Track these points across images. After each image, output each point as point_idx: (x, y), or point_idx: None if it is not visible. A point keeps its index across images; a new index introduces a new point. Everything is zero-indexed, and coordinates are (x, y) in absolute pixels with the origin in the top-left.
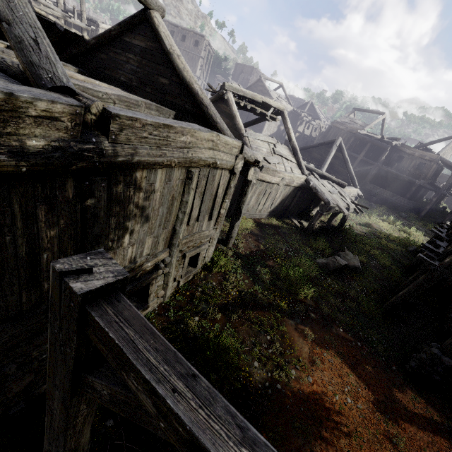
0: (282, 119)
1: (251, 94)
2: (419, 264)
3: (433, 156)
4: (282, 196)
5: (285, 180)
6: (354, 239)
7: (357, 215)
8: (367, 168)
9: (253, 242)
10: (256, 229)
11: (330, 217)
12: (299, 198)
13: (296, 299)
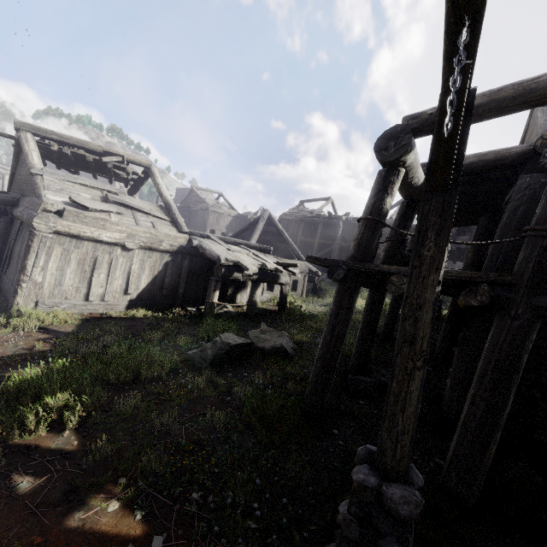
0: (150, 175)
1: (76, 140)
2: (393, 323)
3: (388, 221)
4: (150, 270)
5: (138, 238)
6: (300, 319)
7: (321, 297)
8: (328, 250)
9: (24, 343)
10: (72, 325)
11: (250, 291)
12: (195, 273)
13: (6, 445)
